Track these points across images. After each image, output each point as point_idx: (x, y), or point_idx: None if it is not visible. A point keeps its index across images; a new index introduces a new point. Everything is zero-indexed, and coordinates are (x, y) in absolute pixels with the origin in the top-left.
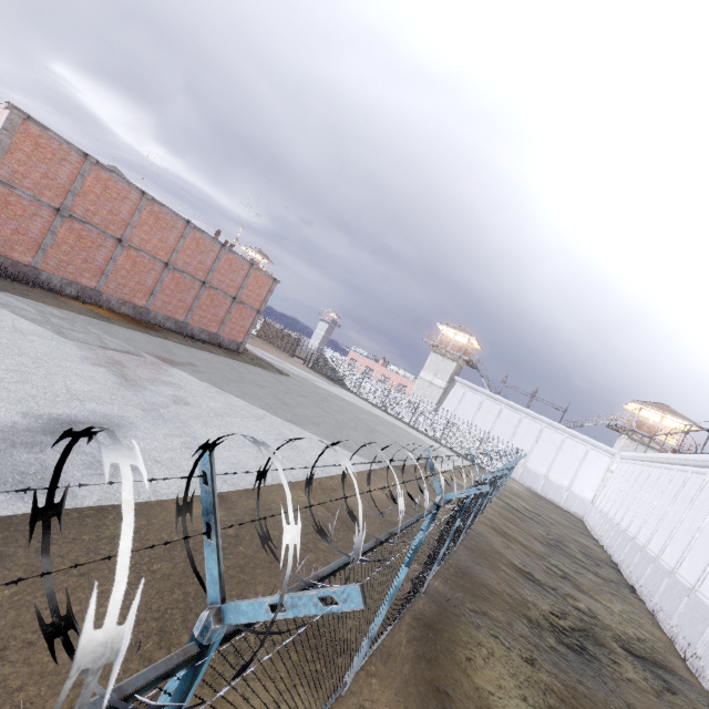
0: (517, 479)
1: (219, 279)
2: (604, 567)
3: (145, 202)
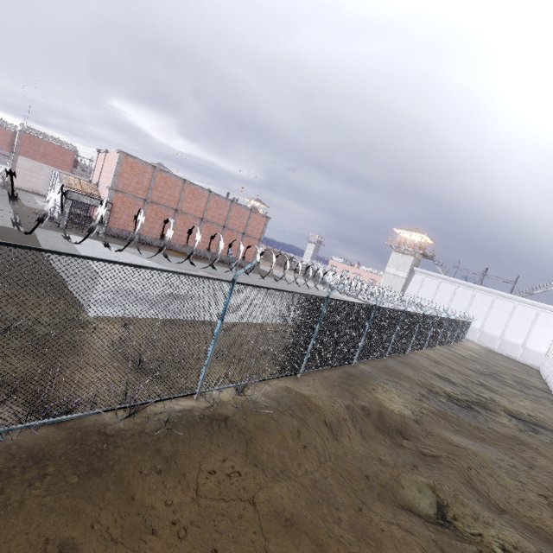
0: (476, 341)
1: (233, 223)
2: (533, 390)
3: (186, 185)
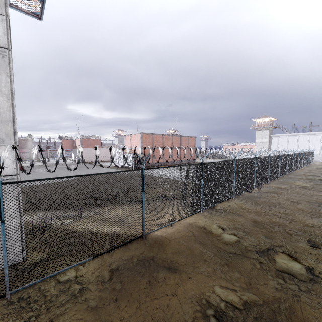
0: (320, 161)
1: (183, 145)
2: None
3: (163, 136)
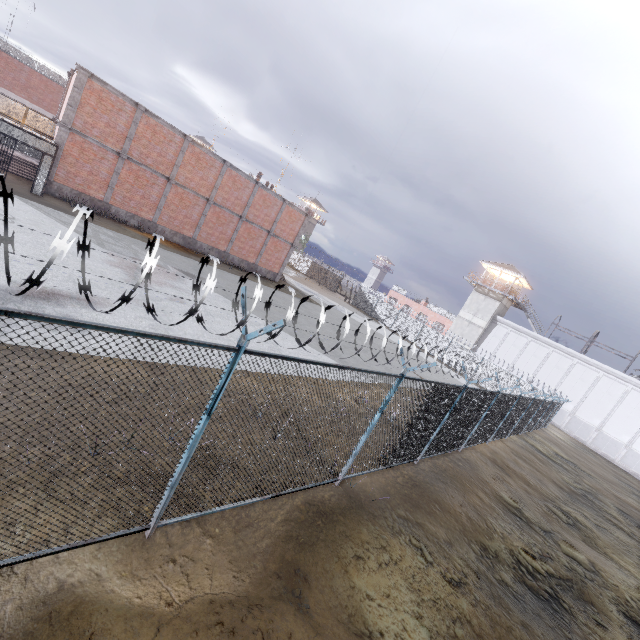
0: (562, 428)
1: (255, 214)
2: None
3: (187, 144)
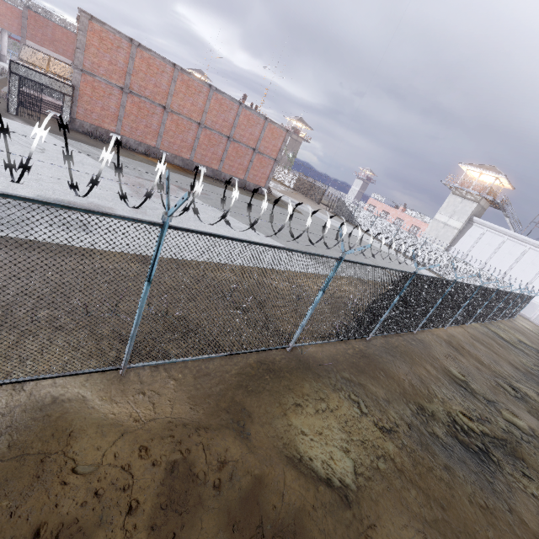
0: (532, 319)
1: (241, 134)
2: None
3: (177, 73)
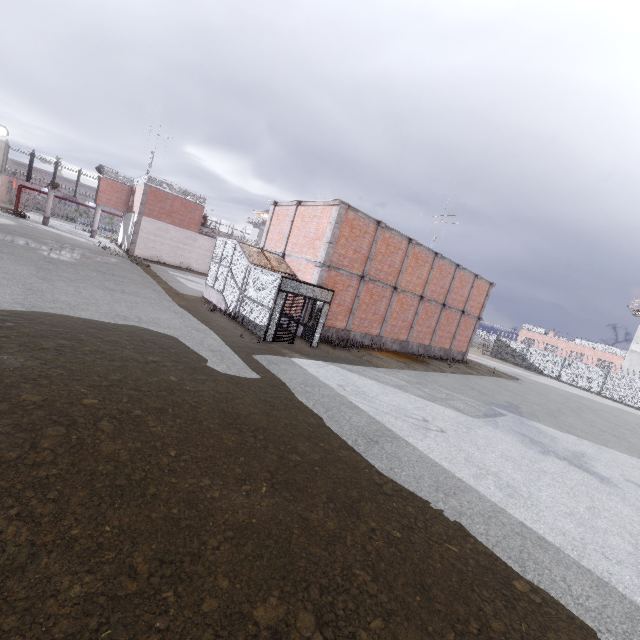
0: None
1: (452, 298)
2: None
3: (410, 247)
